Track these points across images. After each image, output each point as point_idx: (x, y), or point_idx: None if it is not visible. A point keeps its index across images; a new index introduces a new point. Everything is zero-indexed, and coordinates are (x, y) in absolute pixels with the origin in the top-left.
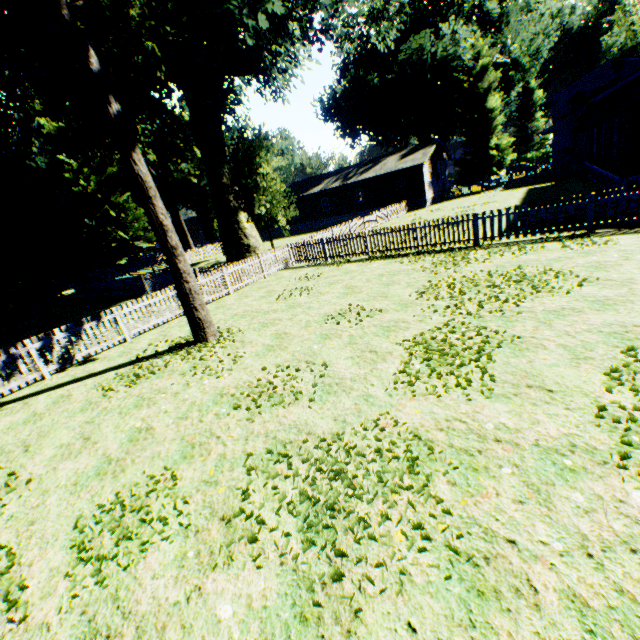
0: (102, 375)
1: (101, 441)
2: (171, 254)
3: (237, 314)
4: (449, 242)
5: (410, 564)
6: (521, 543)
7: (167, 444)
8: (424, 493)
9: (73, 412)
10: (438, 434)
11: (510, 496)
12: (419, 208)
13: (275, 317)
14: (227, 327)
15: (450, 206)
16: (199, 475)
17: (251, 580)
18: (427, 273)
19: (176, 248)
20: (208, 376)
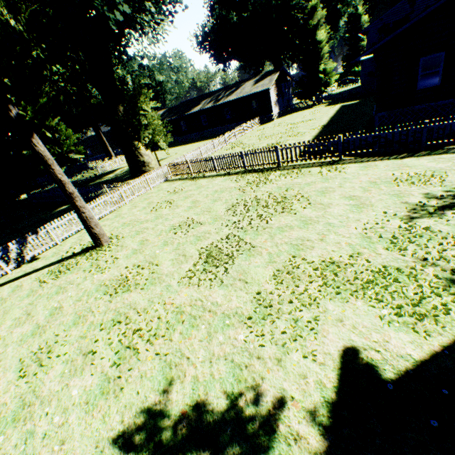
0: (41, 271)
1: (36, 315)
2: (70, 197)
3: (126, 223)
4: (263, 164)
5: (148, 369)
6: (191, 358)
7: (68, 316)
8: (168, 338)
9: (23, 297)
10: (188, 308)
11: (199, 338)
12: (269, 121)
13: (145, 226)
14: (117, 234)
15: (288, 121)
16: (79, 333)
17: (88, 380)
18: (240, 191)
19: (73, 193)
20: (98, 272)
